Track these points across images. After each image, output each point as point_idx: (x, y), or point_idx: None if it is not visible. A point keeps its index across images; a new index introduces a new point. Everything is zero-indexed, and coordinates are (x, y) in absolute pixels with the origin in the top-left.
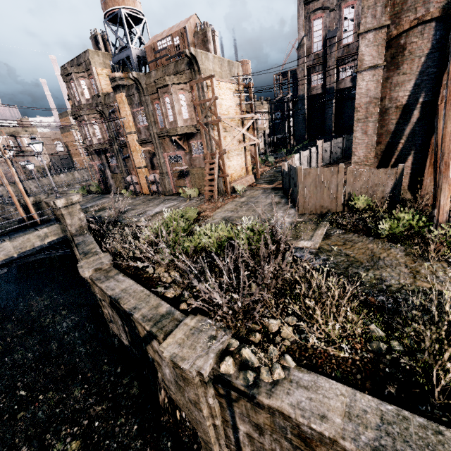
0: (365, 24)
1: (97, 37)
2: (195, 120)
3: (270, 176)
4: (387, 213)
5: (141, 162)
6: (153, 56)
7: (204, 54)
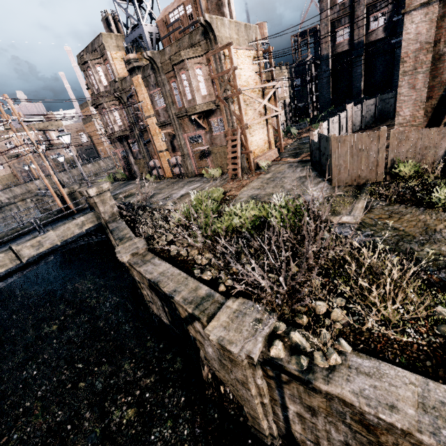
0: None
1: (108, 19)
2: (214, 96)
3: (294, 149)
4: (440, 179)
5: (162, 145)
6: (165, 30)
7: (220, 20)
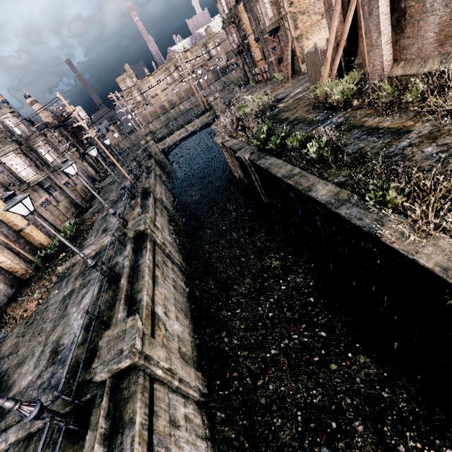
0: None
1: None
2: (277, 16)
3: None
4: None
5: (258, 56)
6: None
7: None
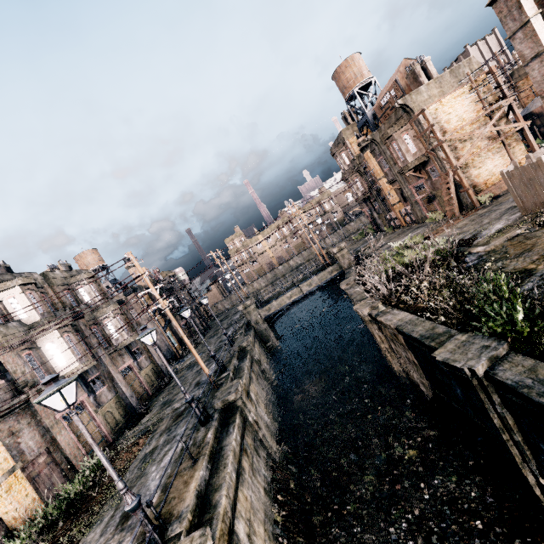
0: (509, 29)
1: (345, 116)
2: (423, 150)
3: None
4: None
5: (394, 199)
6: (380, 112)
7: (414, 93)
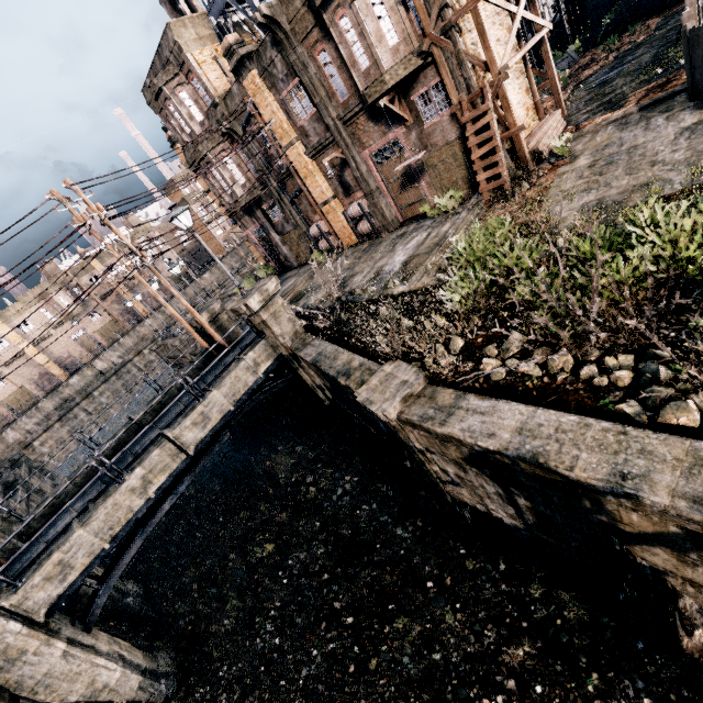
0: None
1: None
2: (414, 39)
3: (590, 100)
4: None
5: (325, 191)
6: None
7: None
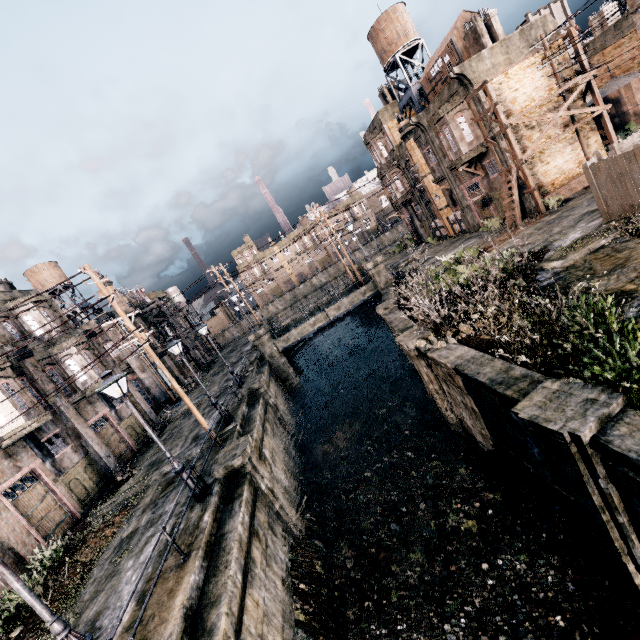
0: None
1: (384, 92)
2: (482, 138)
3: None
4: None
5: (442, 203)
6: (429, 86)
7: (475, 59)
